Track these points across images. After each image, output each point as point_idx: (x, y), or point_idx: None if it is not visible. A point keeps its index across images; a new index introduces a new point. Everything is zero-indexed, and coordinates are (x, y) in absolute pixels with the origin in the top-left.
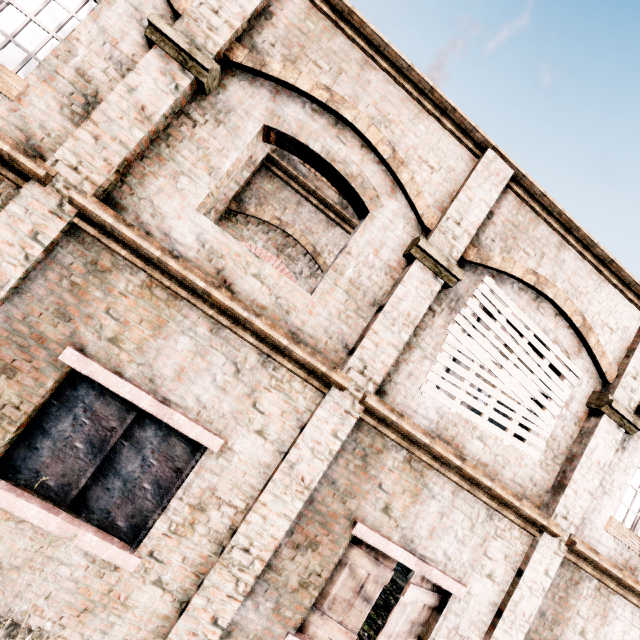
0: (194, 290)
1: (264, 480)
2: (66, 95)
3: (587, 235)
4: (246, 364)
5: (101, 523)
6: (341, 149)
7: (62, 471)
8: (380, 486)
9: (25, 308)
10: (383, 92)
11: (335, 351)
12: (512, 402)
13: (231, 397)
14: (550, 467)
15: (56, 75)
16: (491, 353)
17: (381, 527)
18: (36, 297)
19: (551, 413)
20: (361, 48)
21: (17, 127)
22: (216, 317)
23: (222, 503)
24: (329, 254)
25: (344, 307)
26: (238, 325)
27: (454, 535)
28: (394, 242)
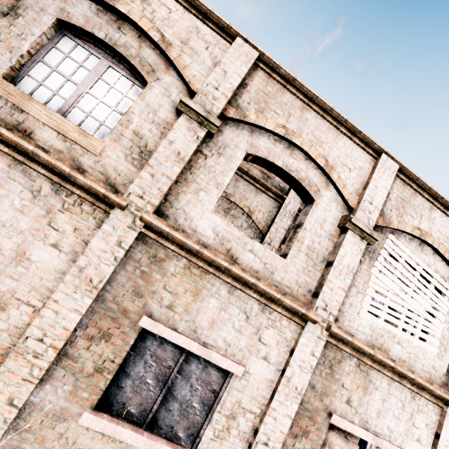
0: (219, 267)
1: (270, 391)
2: (128, 148)
3: (448, 201)
4: (252, 312)
5: (168, 435)
6: (294, 163)
7: (140, 401)
8: (343, 385)
9: (114, 292)
10: (316, 124)
11: (303, 295)
12: (415, 316)
13: (245, 336)
14: (444, 357)
15: (121, 136)
16: (399, 284)
17: (346, 415)
18: (120, 283)
19: (440, 320)
20: (300, 99)
21: (100, 172)
22: (232, 283)
23: (246, 411)
24: (259, 212)
25: (306, 265)
26: (245, 286)
27: (392, 414)
28: (331, 218)
